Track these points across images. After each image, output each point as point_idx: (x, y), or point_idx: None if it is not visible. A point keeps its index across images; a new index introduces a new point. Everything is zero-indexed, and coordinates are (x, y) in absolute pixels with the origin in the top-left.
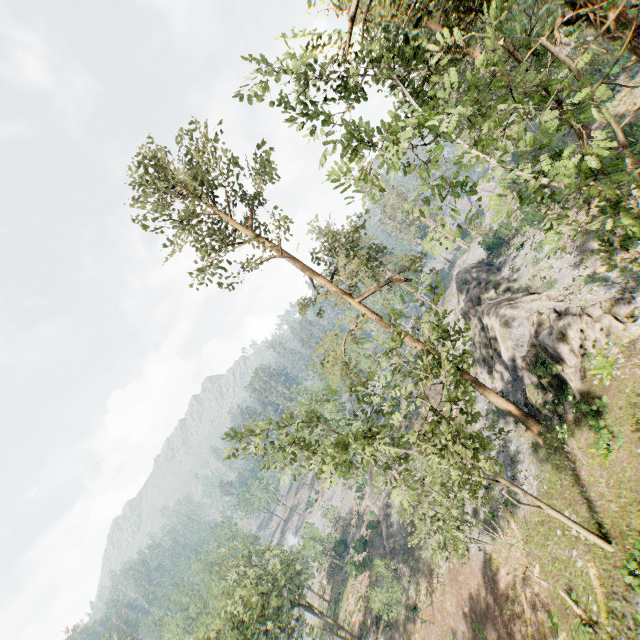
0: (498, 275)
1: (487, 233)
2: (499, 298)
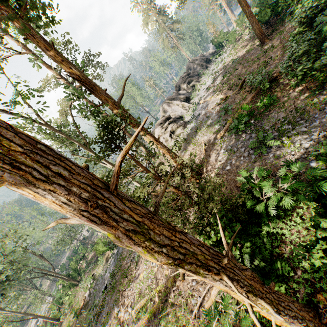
0: (204, 71)
1: (218, 33)
2: (185, 90)
